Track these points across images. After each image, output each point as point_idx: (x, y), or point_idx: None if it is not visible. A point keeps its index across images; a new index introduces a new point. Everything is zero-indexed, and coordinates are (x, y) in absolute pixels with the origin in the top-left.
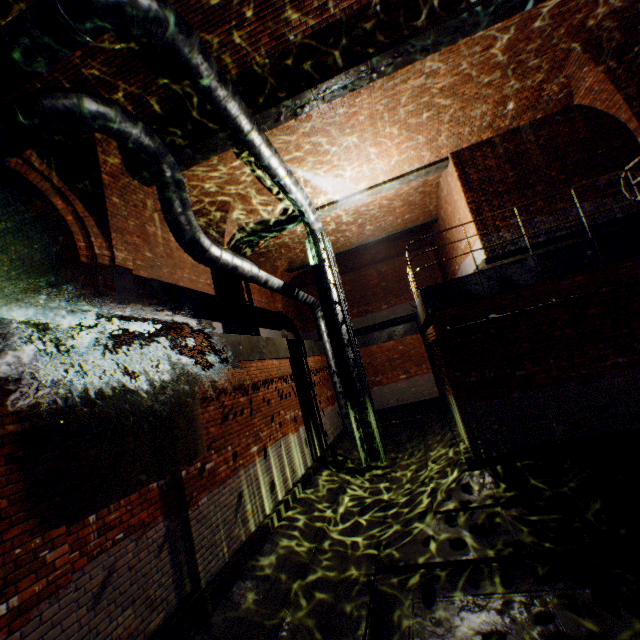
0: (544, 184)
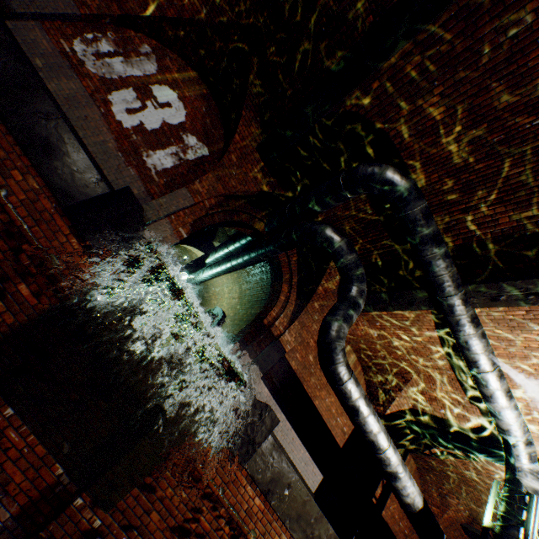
0: None
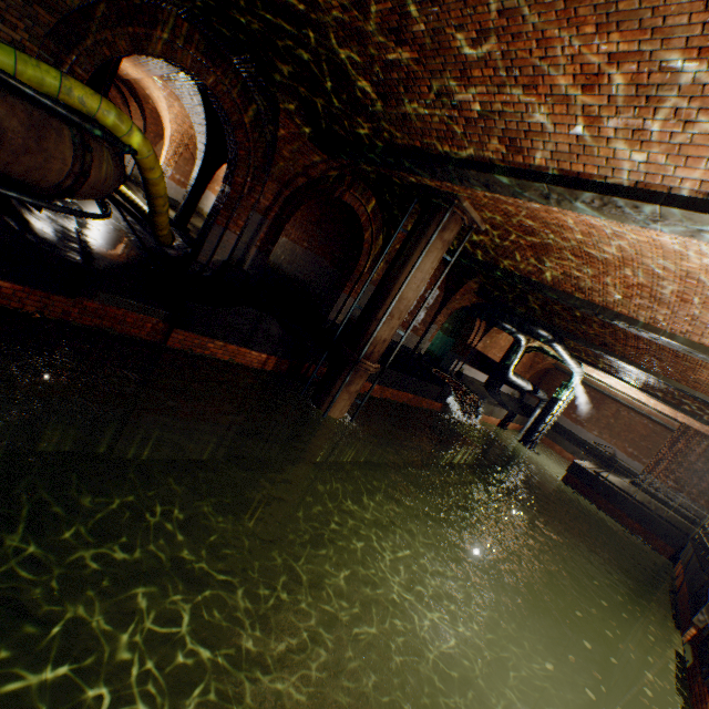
0: (708, 486)
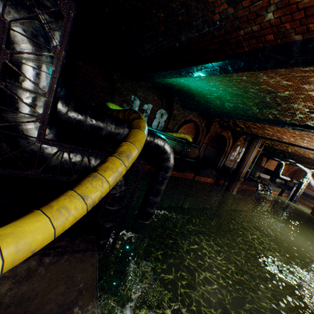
0: None
